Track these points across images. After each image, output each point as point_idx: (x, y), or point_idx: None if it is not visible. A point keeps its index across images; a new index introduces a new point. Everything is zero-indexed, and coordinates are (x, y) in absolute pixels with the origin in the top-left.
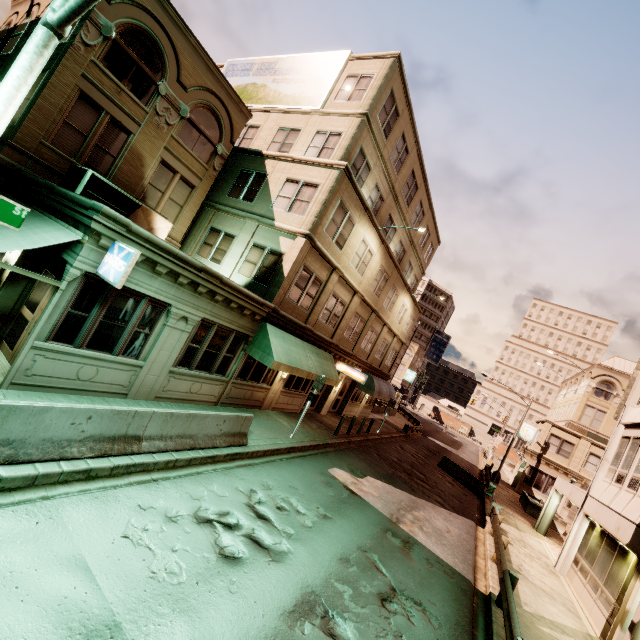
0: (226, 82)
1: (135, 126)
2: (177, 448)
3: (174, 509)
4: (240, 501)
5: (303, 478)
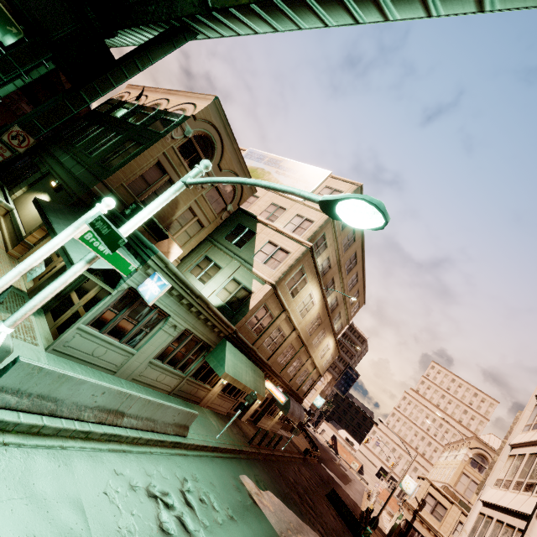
0: (247, 170)
1: None
2: (143, 428)
3: (135, 479)
4: (176, 486)
5: (221, 478)
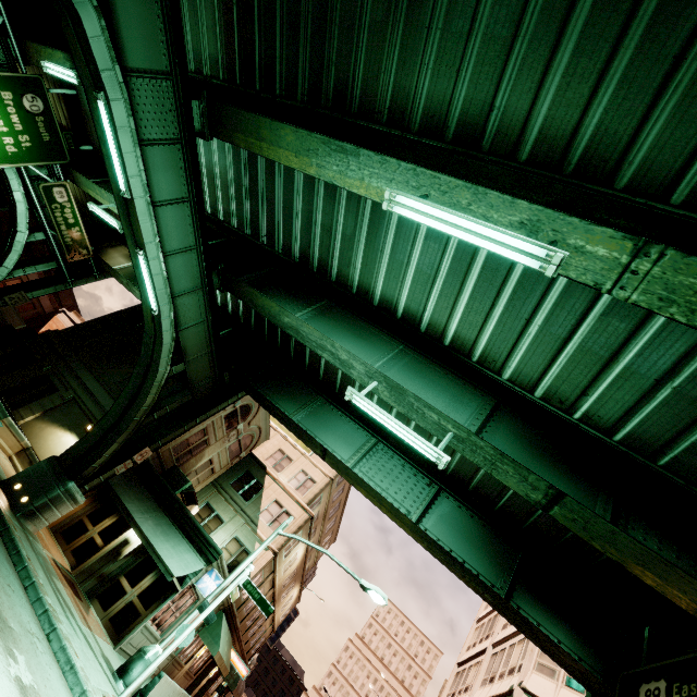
0: (269, 424)
1: (214, 441)
2: None
3: None
4: None
5: None
